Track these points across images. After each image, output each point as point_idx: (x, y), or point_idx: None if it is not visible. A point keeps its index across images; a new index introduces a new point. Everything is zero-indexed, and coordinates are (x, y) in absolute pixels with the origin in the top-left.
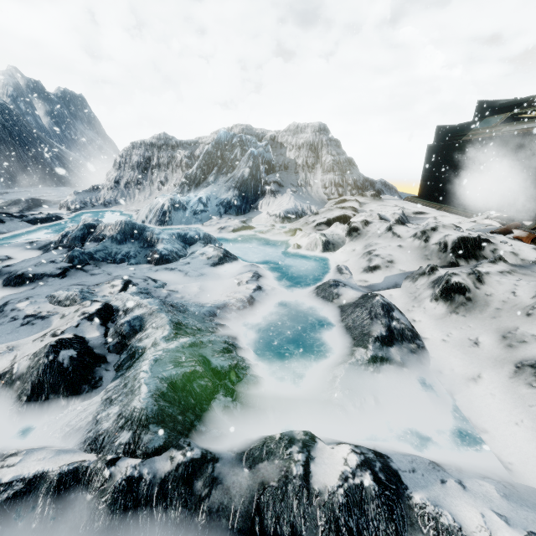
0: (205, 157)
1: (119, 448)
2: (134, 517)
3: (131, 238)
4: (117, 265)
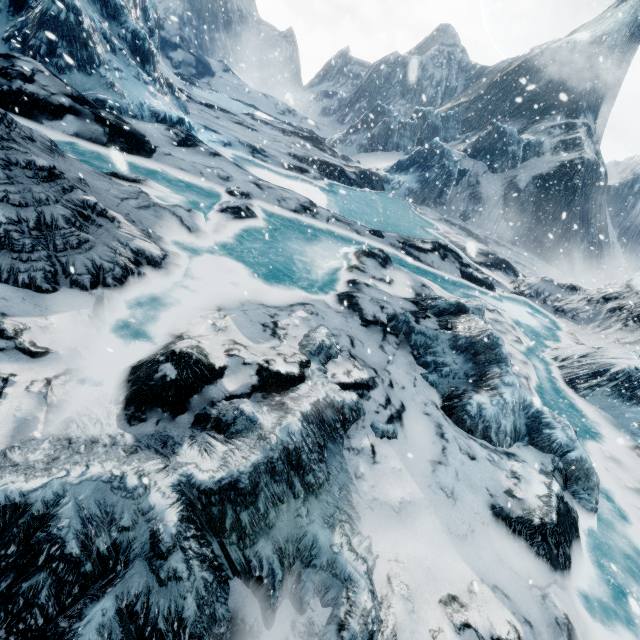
0: None
1: None
2: None
3: (471, 354)
4: (415, 363)
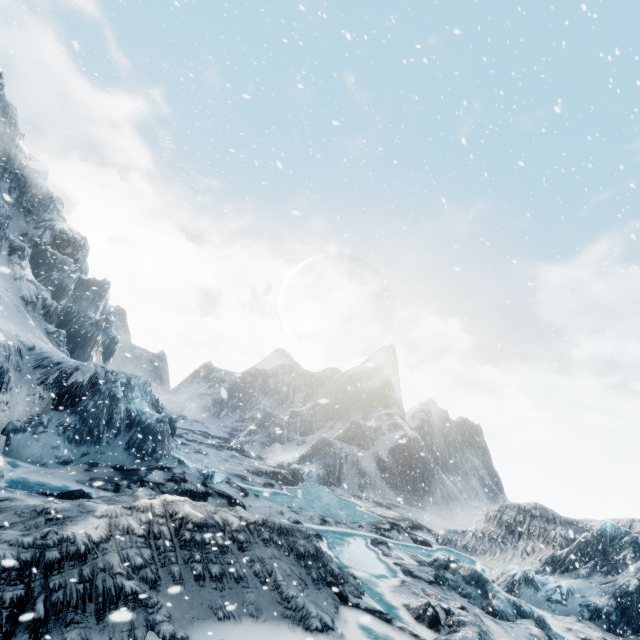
0: (580, 544)
1: None
2: None
3: (475, 583)
4: (461, 596)
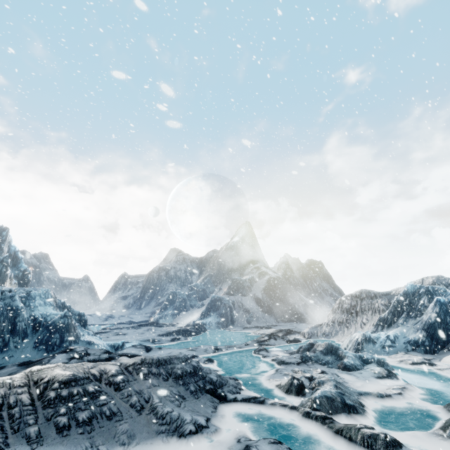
0: (394, 305)
1: (306, 405)
2: (308, 420)
3: (330, 353)
4: (322, 365)
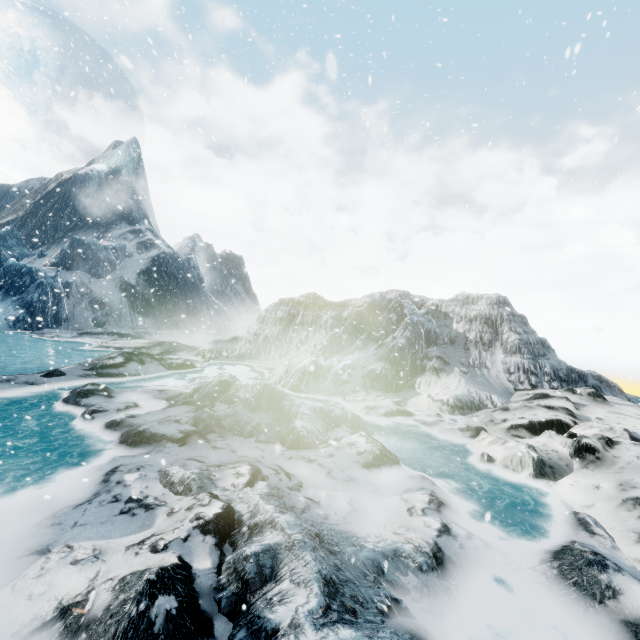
0: (355, 320)
1: None
2: None
3: (266, 405)
4: (244, 438)
